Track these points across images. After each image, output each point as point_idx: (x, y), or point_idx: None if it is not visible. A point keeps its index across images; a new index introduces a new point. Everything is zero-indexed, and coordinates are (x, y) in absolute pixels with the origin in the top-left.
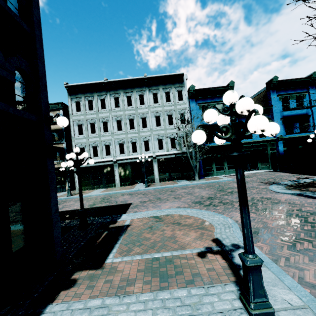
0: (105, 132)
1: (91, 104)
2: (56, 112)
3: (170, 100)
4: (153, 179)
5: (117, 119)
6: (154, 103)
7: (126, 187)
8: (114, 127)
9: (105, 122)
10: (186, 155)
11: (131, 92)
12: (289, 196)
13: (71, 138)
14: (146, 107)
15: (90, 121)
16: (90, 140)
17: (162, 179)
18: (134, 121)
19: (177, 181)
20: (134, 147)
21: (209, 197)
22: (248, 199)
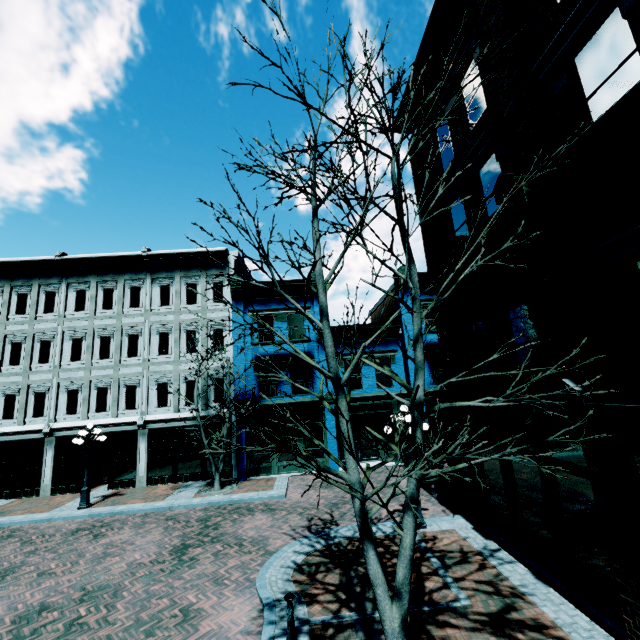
0: (43, 362)
1: (23, 301)
2: None
3: (196, 301)
4: (133, 479)
5: (74, 335)
6: (161, 305)
7: (53, 502)
8: (64, 353)
9: (47, 340)
10: (216, 421)
11: (116, 280)
12: (245, 609)
13: None
14: (142, 313)
15: (12, 338)
16: (2, 380)
17: (155, 479)
18: (112, 342)
19: (179, 489)
20: (101, 399)
21: (103, 583)
22: (144, 615)
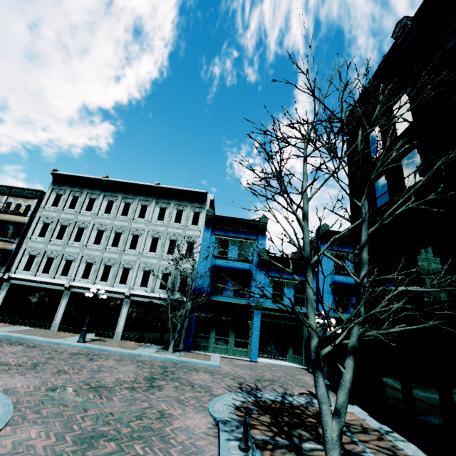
0: (76, 241)
1: (75, 201)
2: (28, 201)
3: (181, 222)
4: (113, 332)
5: (99, 228)
6: (158, 219)
7: (59, 334)
8: (91, 238)
9: (82, 228)
10: (176, 305)
11: (134, 199)
12: (203, 421)
13: (25, 239)
14: (145, 222)
15: (62, 222)
16: (49, 247)
17: (127, 336)
18: (121, 237)
19: (143, 346)
20: (106, 273)
21: (102, 385)
22: (133, 408)
